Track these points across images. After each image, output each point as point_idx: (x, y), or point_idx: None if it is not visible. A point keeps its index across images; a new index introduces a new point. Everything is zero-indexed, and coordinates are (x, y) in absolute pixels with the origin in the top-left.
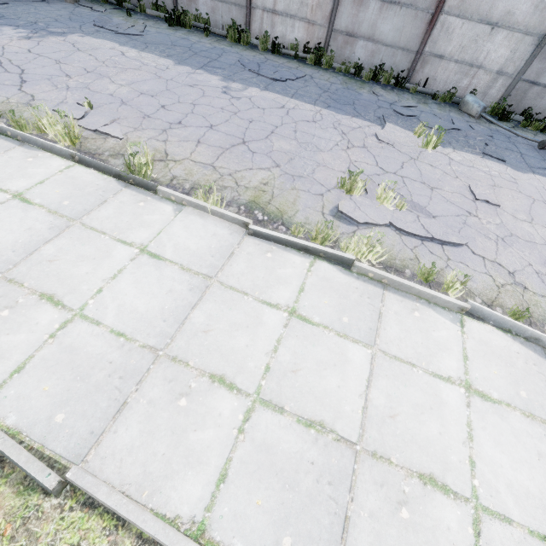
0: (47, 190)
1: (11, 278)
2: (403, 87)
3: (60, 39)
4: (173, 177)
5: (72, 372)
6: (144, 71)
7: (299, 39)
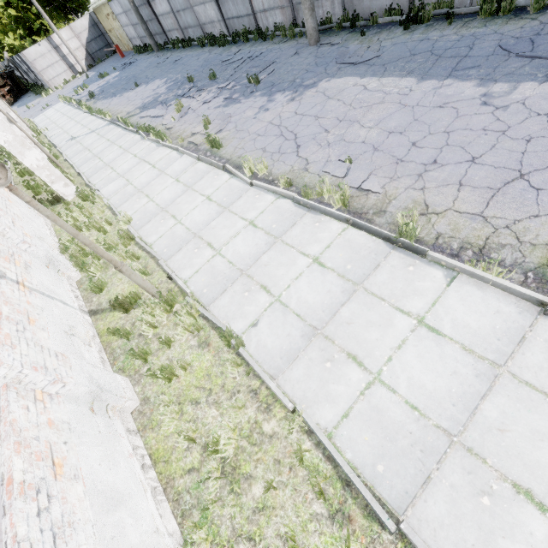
0: (333, 254)
1: (326, 335)
2: None
3: (314, 91)
4: (438, 235)
5: (382, 431)
6: (388, 102)
7: None
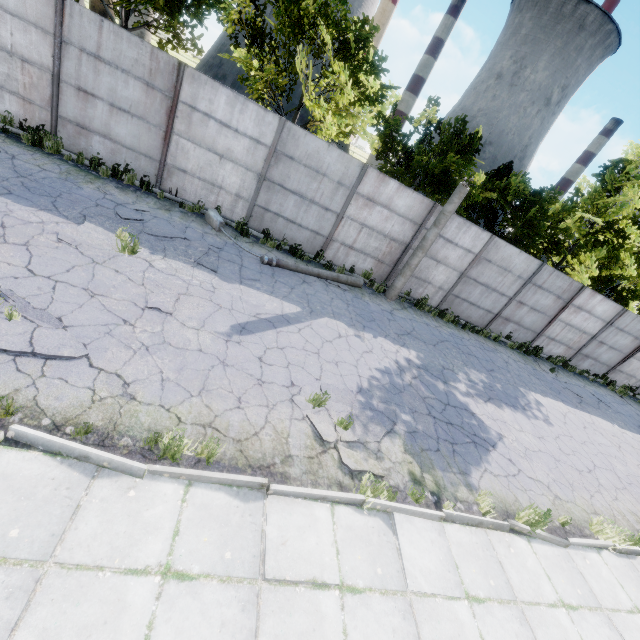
0: None
1: None
2: (151, 191)
3: None
4: None
5: None
6: None
7: (15, 113)
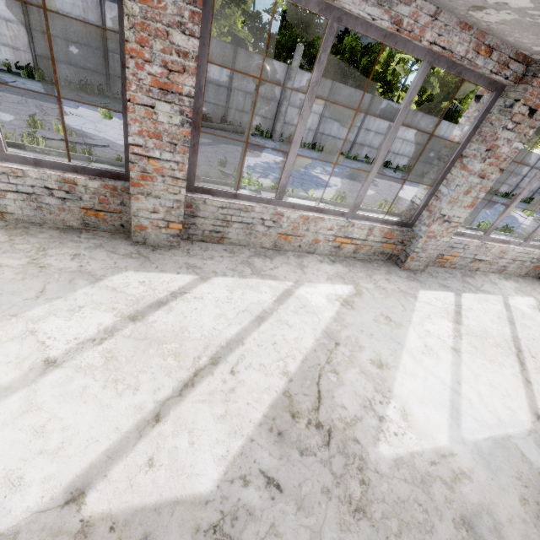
0: None
1: None
2: (106, 95)
3: None
4: None
5: None
6: None
7: (10, 60)
